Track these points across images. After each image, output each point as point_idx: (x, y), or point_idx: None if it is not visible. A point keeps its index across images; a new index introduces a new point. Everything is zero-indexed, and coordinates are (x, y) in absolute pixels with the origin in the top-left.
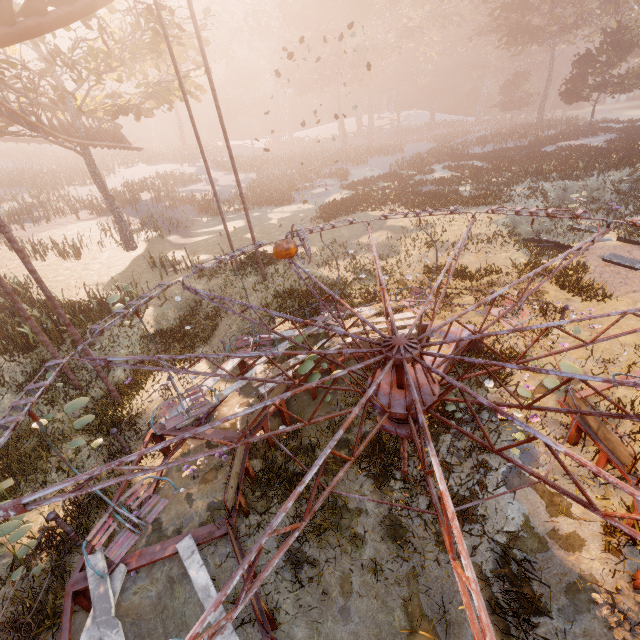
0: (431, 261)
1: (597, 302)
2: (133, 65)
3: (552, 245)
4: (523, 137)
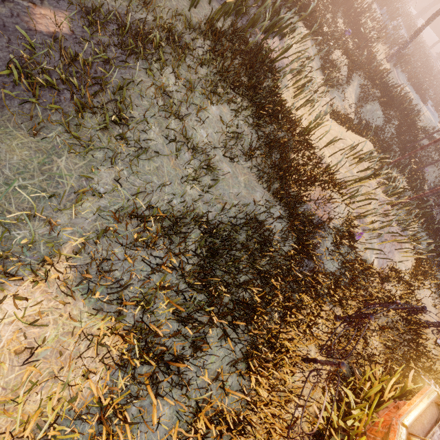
0: None
1: None
2: None
3: None
4: None
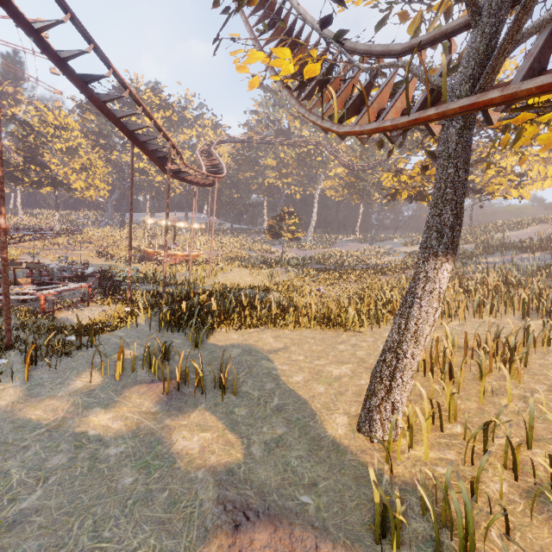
0: None
1: None
2: None
3: None
4: None
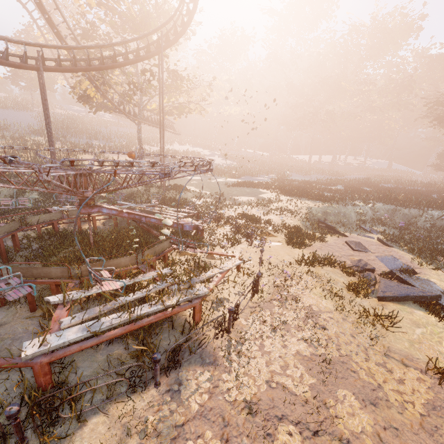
0: (252, 213)
1: (292, 247)
2: (172, 94)
3: (324, 226)
4: (433, 187)
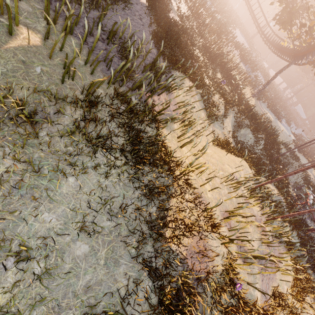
0: None
1: None
2: None
3: None
4: None
